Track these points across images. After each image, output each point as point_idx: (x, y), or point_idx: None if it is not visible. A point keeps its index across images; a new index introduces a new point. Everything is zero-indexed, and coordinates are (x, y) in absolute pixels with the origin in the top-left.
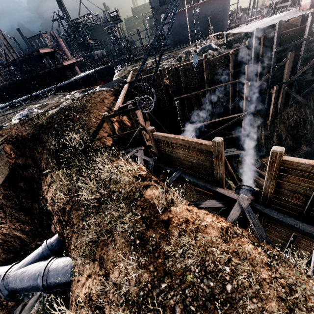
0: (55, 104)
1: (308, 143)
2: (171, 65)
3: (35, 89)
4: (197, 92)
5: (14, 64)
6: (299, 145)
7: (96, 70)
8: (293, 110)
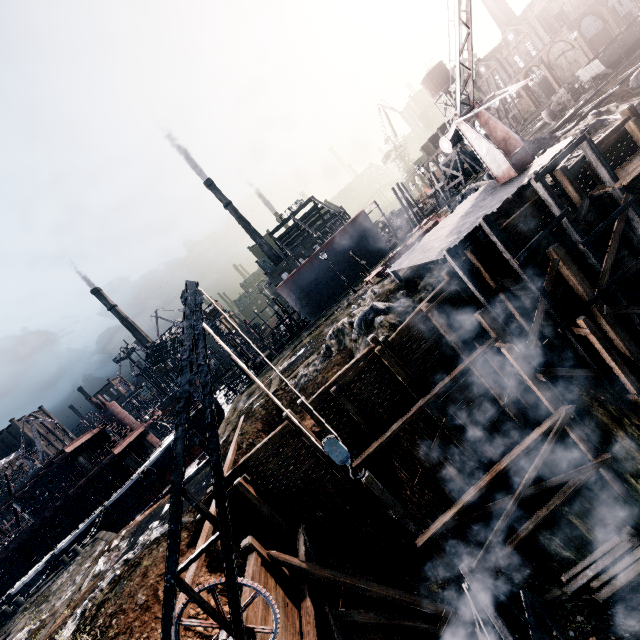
0: (59, 617)
1: None
2: (315, 372)
3: (65, 531)
4: (403, 423)
5: (18, 498)
6: None
7: None
8: None
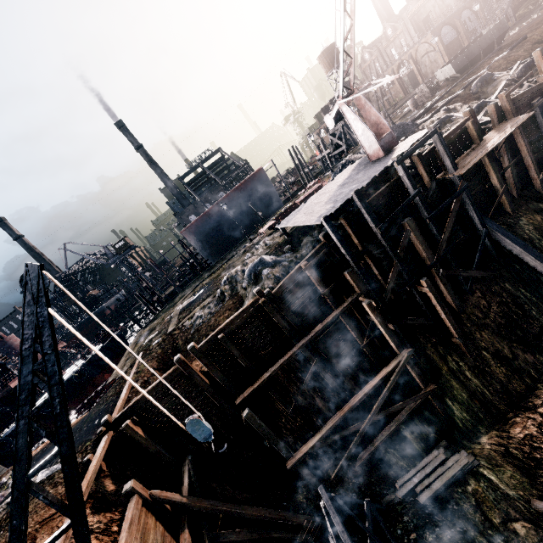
0: None
1: None
2: (209, 315)
3: None
4: (281, 364)
5: None
6: None
7: (87, 360)
8: (480, 296)
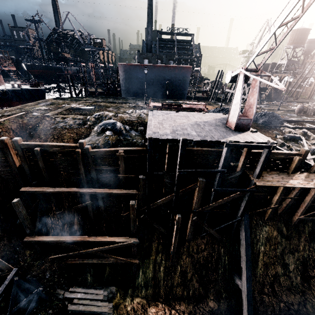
0: None
1: (217, 294)
2: (68, 126)
3: None
4: (62, 191)
5: None
6: (206, 292)
7: (13, 89)
8: (205, 242)
